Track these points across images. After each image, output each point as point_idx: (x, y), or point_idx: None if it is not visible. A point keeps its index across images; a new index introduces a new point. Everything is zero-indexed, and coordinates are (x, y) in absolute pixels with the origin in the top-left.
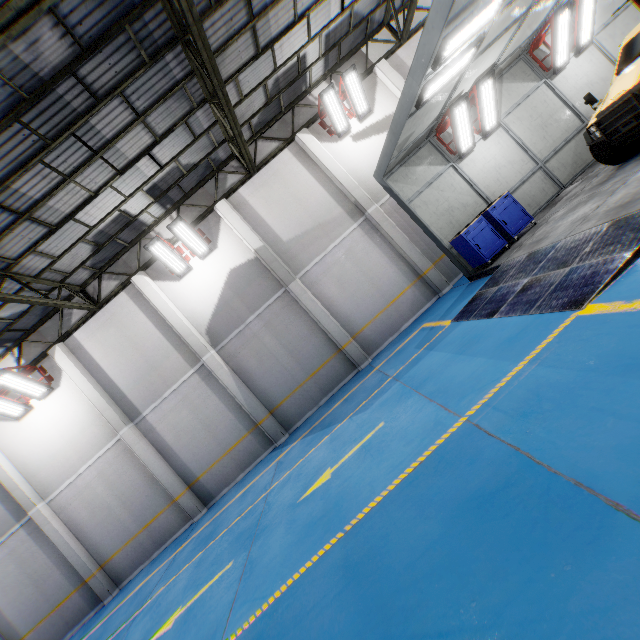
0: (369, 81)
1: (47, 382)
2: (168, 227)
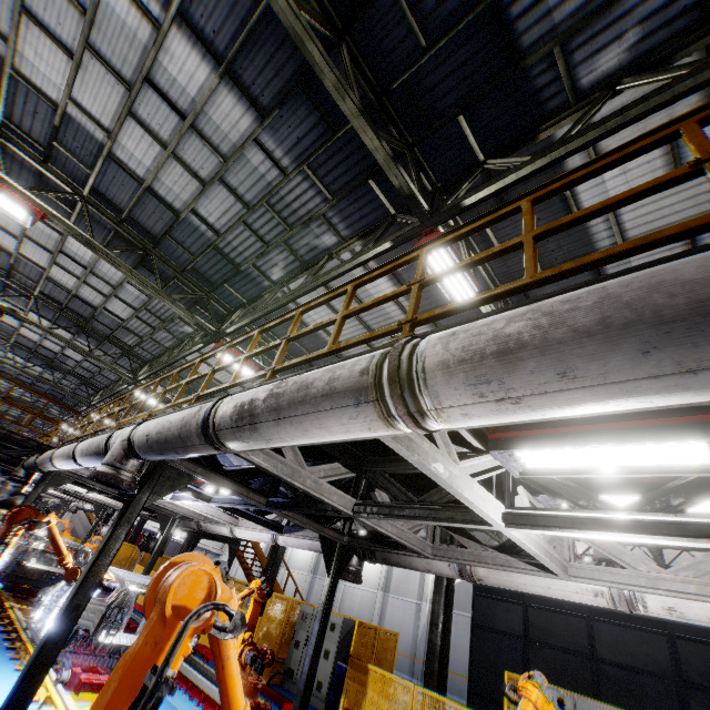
0: None
1: None
2: None
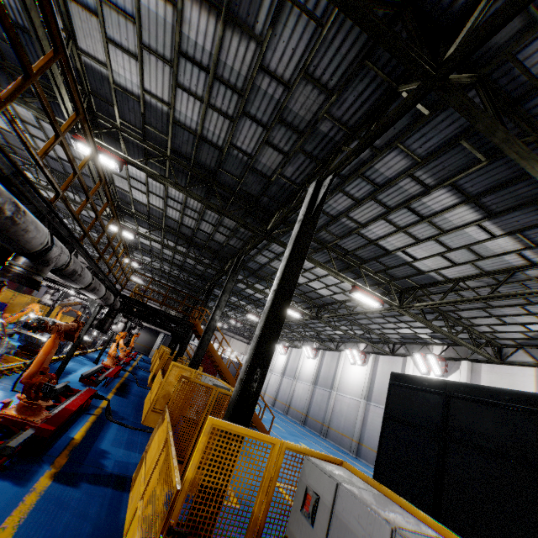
0: None
1: (363, 361)
2: (425, 353)
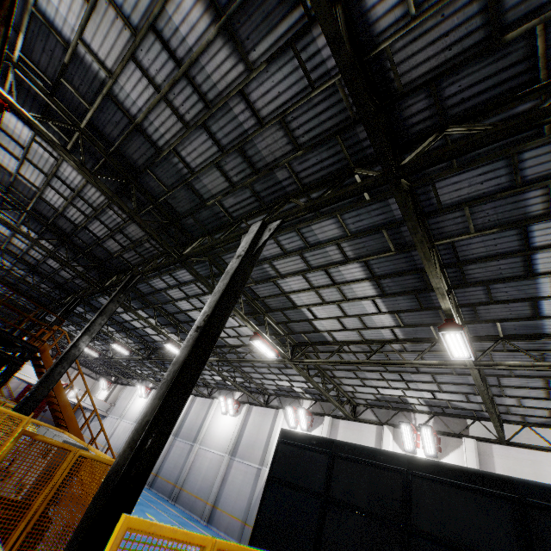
0: (455, 441)
1: (236, 411)
2: (297, 407)
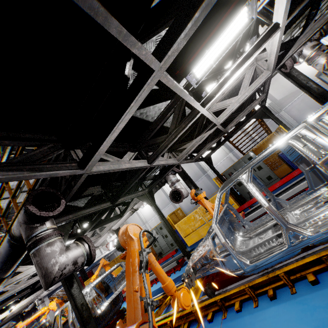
0: None
1: None
2: None
